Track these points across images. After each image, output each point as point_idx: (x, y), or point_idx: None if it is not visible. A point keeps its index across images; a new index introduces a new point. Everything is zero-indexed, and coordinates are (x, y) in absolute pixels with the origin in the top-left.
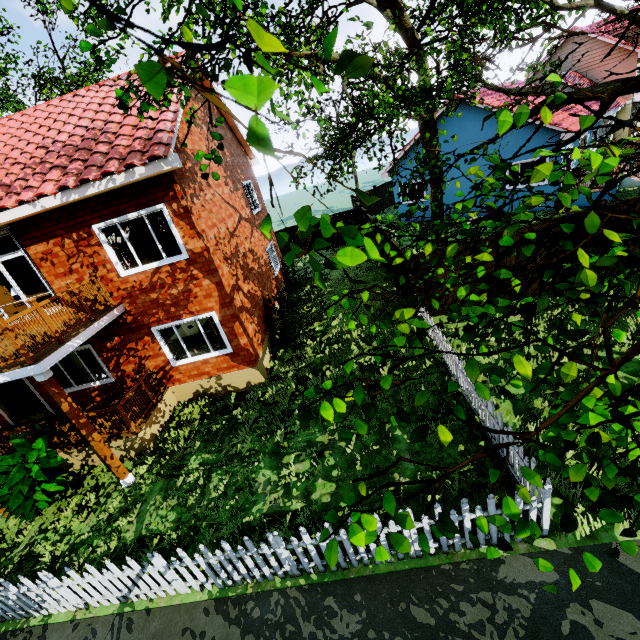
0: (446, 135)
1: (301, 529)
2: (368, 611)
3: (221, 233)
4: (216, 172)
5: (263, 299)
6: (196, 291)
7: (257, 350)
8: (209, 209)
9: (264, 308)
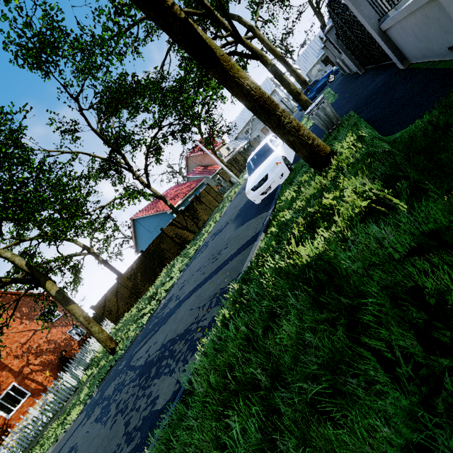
0: (141, 229)
1: (3, 437)
2: (28, 449)
3: (13, 348)
4: (11, 324)
5: (59, 358)
6: (2, 379)
7: (47, 385)
8: (3, 343)
9: (60, 362)
